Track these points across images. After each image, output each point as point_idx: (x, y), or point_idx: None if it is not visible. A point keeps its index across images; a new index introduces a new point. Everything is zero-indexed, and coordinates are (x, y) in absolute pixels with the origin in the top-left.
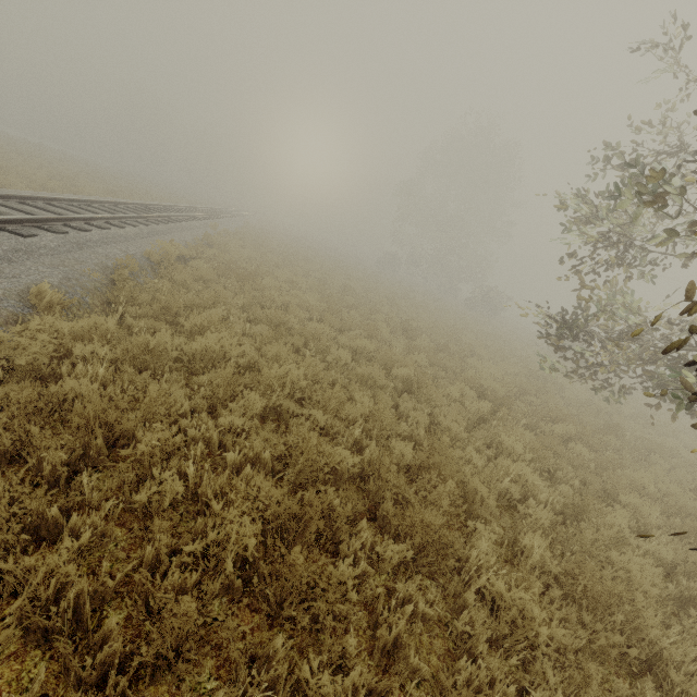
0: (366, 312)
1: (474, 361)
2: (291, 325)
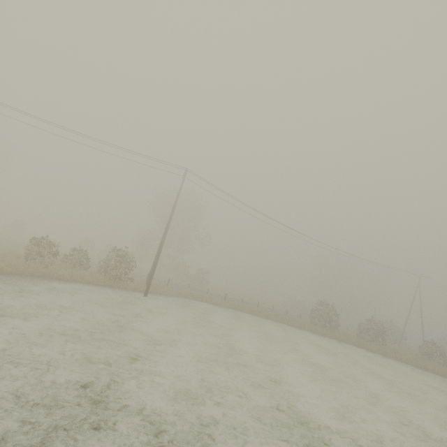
0: None
1: None
2: None
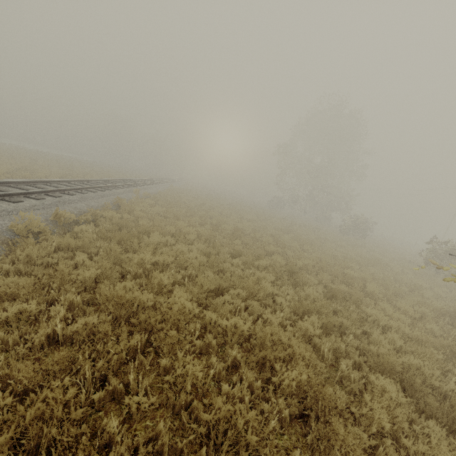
0: (249, 258)
1: (373, 311)
2: (144, 301)
